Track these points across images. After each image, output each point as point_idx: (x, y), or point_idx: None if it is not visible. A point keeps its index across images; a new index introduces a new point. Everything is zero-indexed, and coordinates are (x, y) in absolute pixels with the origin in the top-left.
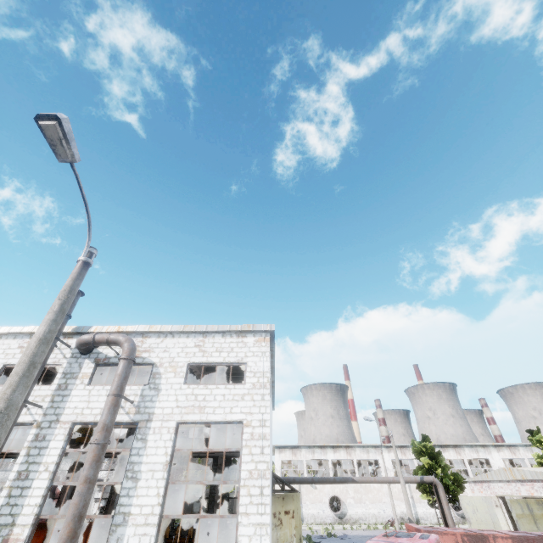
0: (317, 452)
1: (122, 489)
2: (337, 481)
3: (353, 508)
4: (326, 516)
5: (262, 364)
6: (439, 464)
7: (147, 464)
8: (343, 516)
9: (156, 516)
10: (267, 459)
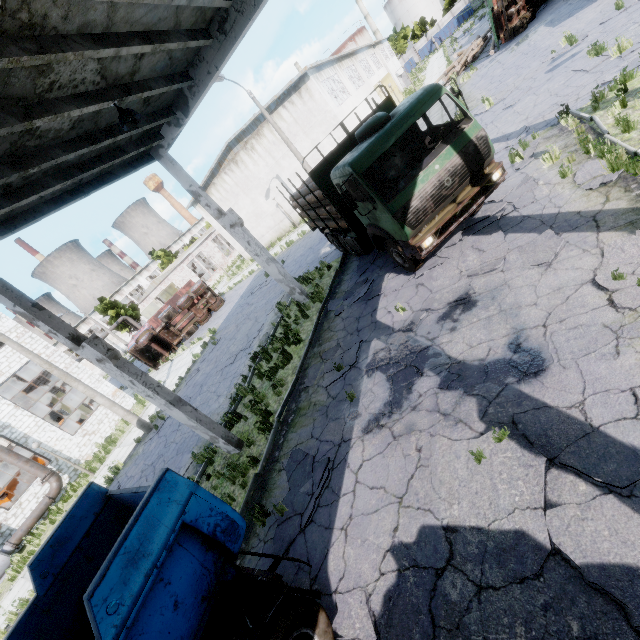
0: None
1: (7, 436)
2: None
3: None
4: None
5: (8, 323)
6: (120, 308)
7: (4, 418)
8: None
9: (41, 420)
10: (67, 356)
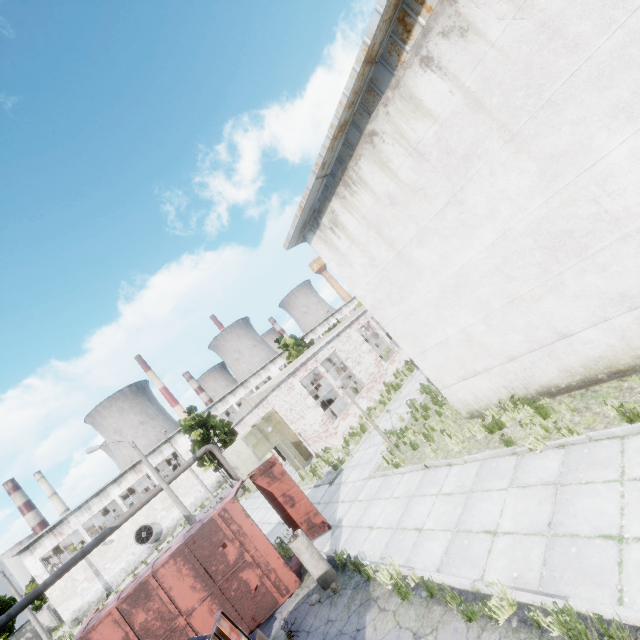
0: (95, 504)
1: None
2: (88, 551)
3: (168, 518)
4: (139, 555)
5: None
6: (209, 427)
7: None
8: (159, 536)
9: None
10: None
